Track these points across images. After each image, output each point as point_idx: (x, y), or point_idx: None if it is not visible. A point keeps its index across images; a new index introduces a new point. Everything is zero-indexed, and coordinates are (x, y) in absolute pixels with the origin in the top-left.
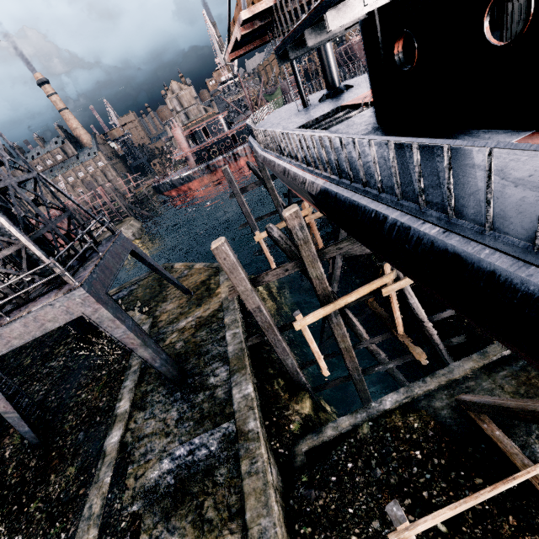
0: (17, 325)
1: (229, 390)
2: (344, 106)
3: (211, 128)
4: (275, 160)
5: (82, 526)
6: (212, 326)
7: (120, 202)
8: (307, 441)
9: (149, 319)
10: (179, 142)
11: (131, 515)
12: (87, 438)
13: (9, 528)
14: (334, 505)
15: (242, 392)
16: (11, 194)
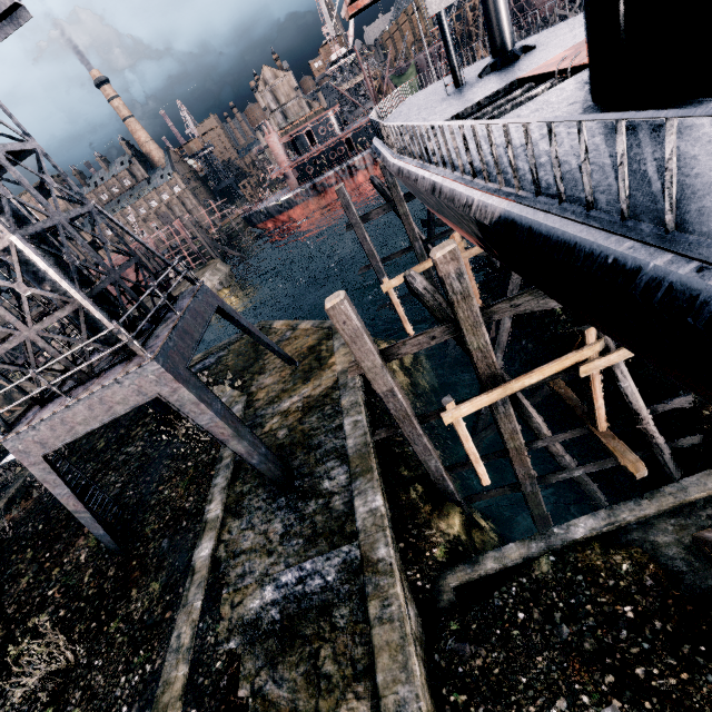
0: (80, 408)
1: (350, 500)
2: (522, 79)
3: (318, 131)
4: (418, 171)
5: (169, 659)
6: (325, 409)
7: (203, 239)
8: (458, 574)
9: (243, 397)
10: (276, 154)
11: (228, 654)
12: (172, 547)
13: (88, 649)
14: (498, 669)
15: (368, 504)
16: (61, 236)
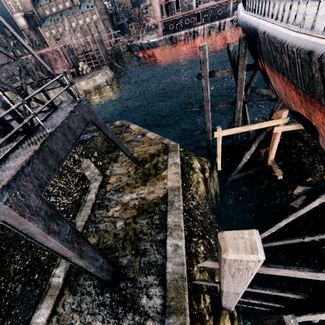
0: None
1: None
2: None
3: (183, 2)
4: None
5: None
6: (154, 218)
7: (102, 52)
8: None
9: (100, 177)
10: (154, 10)
11: None
12: (21, 296)
13: None
14: None
15: None
16: None
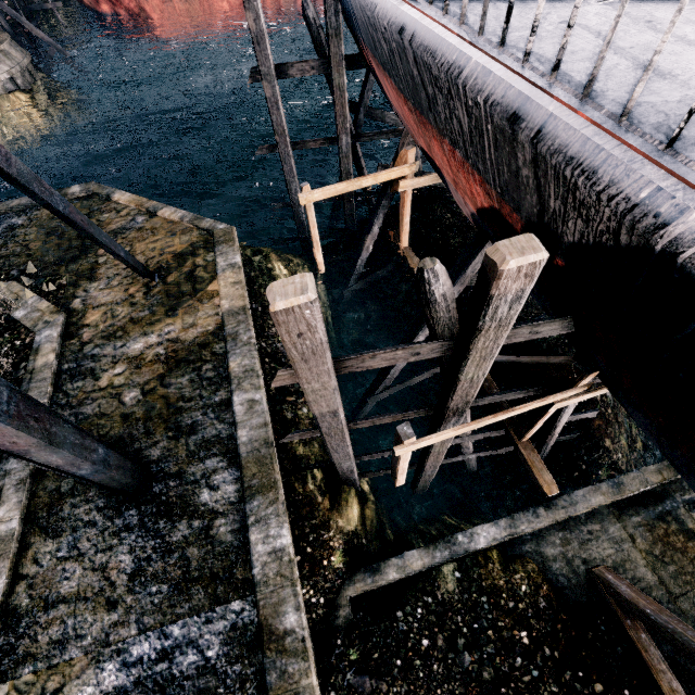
0: None
1: (242, 528)
2: None
3: None
4: (467, 48)
5: None
6: (203, 369)
7: None
8: (357, 585)
9: (58, 316)
10: None
11: None
12: None
13: None
14: None
15: (271, 541)
16: None
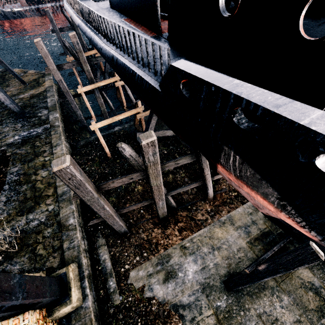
0: None
1: (48, 117)
2: None
3: None
4: (69, 9)
5: None
6: (40, 97)
7: None
8: (84, 140)
9: None
10: None
11: (1, 150)
12: None
13: None
14: (88, 150)
15: (54, 116)
16: None
